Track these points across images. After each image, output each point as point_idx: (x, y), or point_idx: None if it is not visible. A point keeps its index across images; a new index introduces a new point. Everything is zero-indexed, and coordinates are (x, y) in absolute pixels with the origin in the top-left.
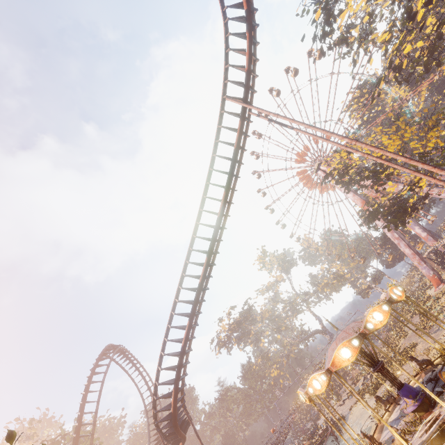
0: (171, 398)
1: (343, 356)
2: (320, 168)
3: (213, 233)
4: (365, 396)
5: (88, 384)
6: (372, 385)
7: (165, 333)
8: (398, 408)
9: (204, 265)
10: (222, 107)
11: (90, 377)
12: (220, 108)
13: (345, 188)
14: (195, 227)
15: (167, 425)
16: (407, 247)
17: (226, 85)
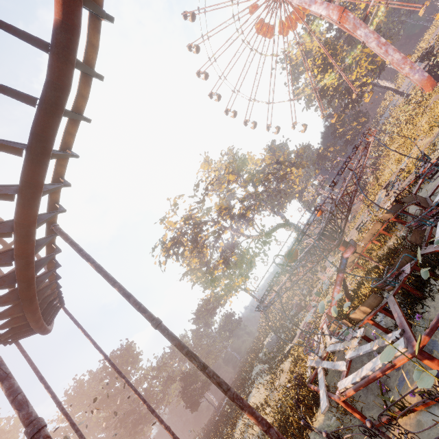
0: None
1: None
2: None
3: None
4: None
5: None
6: None
7: None
8: None
9: None
10: None
11: None
12: None
13: None
14: None
15: None
16: (397, 51)
17: None
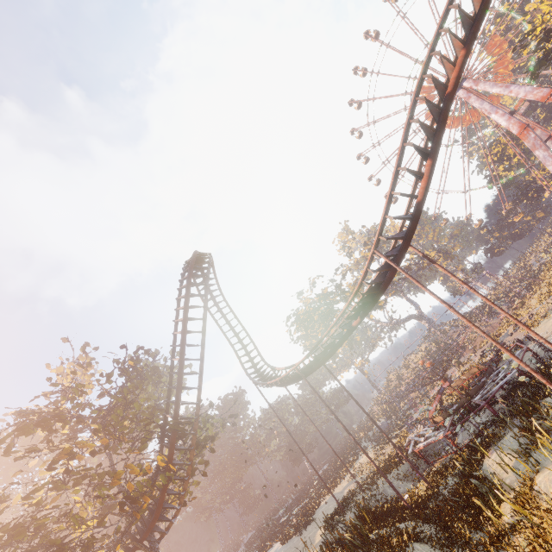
0: (422, 176)
1: None
2: (462, 86)
3: None
4: (551, 314)
5: (190, 275)
6: None
7: (424, 67)
8: None
9: None
10: None
11: (190, 268)
12: None
13: (549, 54)
14: None
15: (396, 236)
16: None
17: None
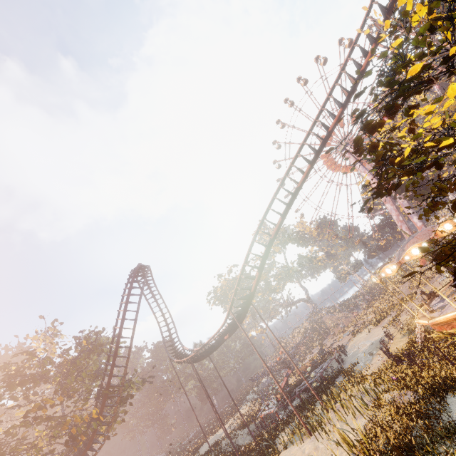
0: (254, 280)
1: (446, 228)
2: (346, 148)
3: (322, 145)
4: (364, 331)
5: (130, 288)
6: (375, 320)
7: (259, 225)
8: (437, 299)
9: (306, 172)
10: (362, 27)
11: (132, 283)
12: (359, 28)
13: None
14: (307, 136)
15: (241, 305)
16: (408, 229)
17: (371, 7)
